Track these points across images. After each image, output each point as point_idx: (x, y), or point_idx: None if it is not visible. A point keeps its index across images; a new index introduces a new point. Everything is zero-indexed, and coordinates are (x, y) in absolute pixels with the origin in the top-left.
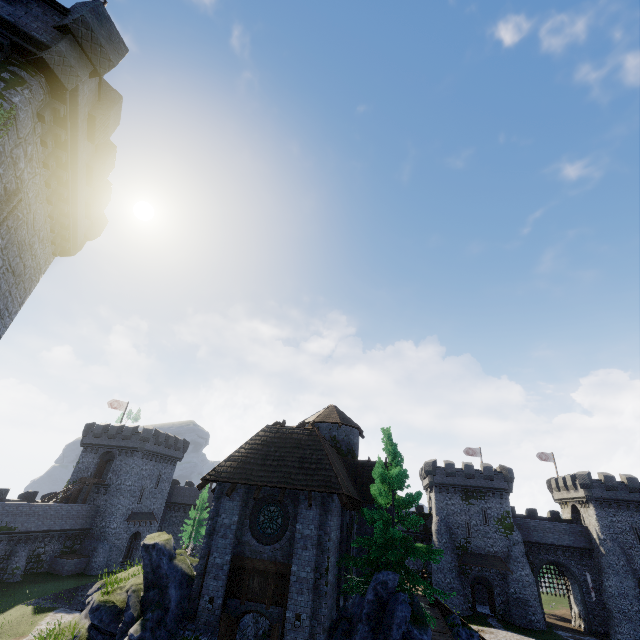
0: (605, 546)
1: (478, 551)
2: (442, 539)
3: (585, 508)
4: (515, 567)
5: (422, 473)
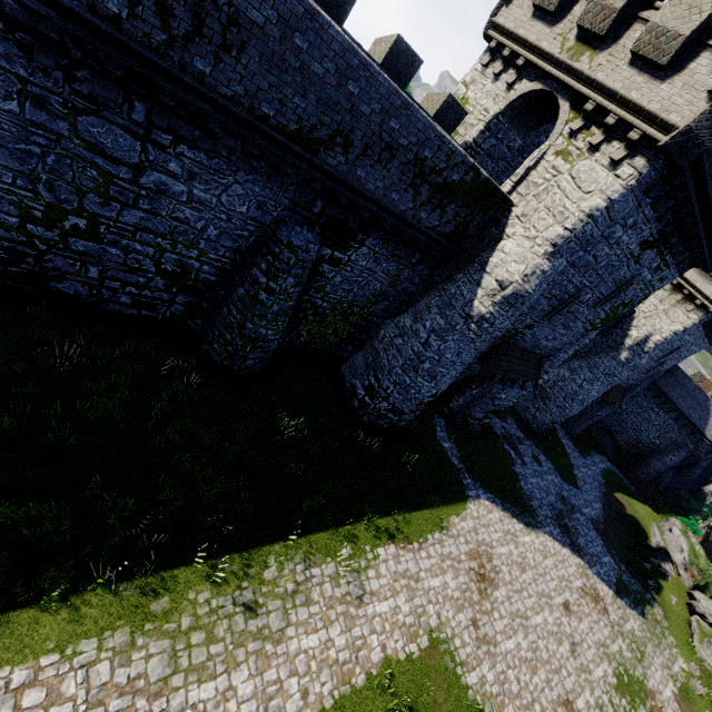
0: (637, 360)
1: (525, 343)
2: (505, 323)
3: (675, 301)
4: (542, 374)
5: (622, 5)
